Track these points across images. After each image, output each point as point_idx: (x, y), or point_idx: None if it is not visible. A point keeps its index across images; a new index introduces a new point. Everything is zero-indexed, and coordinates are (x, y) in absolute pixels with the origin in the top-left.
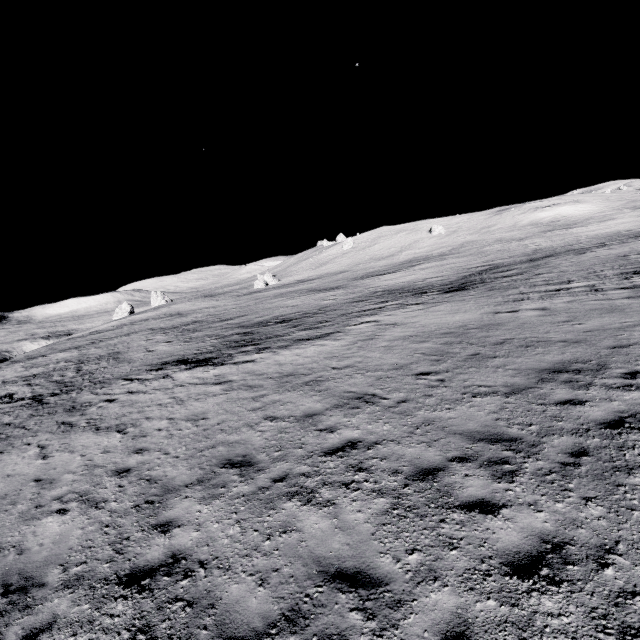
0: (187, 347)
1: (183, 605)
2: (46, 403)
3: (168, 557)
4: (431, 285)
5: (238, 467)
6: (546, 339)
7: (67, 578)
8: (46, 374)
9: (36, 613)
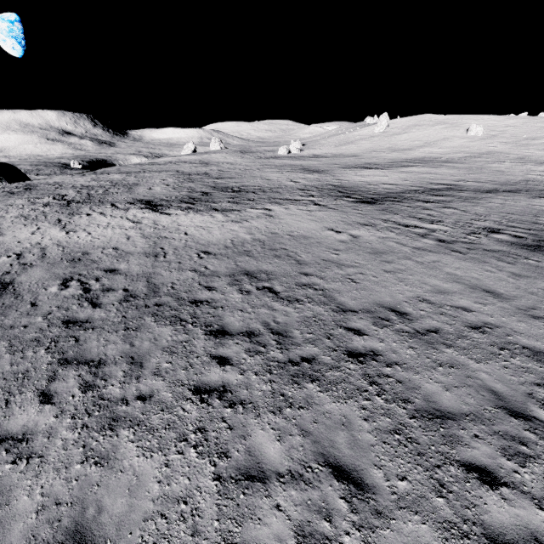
0: (166, 193)
1: None
2: (69, 206)
3: (10, 282)
4: (369, 191)
5: (71, 263)
6: (295, 256)
7: None
8: (92, 188)
9: None
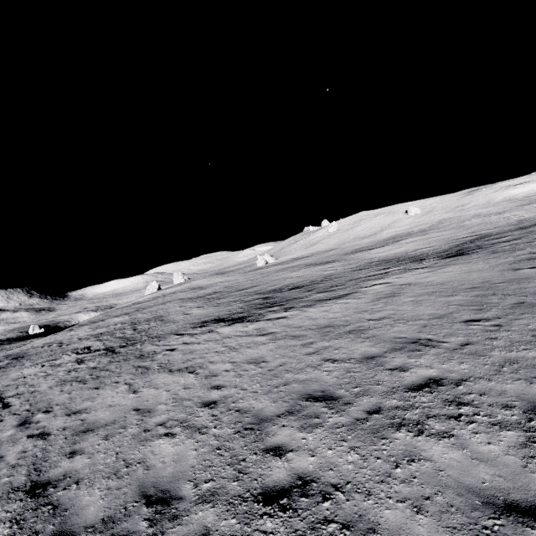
0: (218, 310)
1: (338, 527)
2: (118, 352)
3: (295, 479)
4: (426, 253)
5: (322, 401)
6: None
7: (201, 493)
8: (110, 332)
9: (186, 524)
